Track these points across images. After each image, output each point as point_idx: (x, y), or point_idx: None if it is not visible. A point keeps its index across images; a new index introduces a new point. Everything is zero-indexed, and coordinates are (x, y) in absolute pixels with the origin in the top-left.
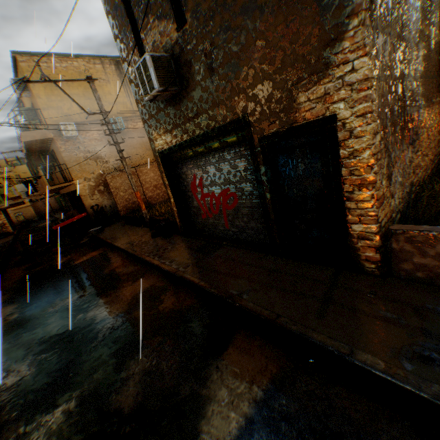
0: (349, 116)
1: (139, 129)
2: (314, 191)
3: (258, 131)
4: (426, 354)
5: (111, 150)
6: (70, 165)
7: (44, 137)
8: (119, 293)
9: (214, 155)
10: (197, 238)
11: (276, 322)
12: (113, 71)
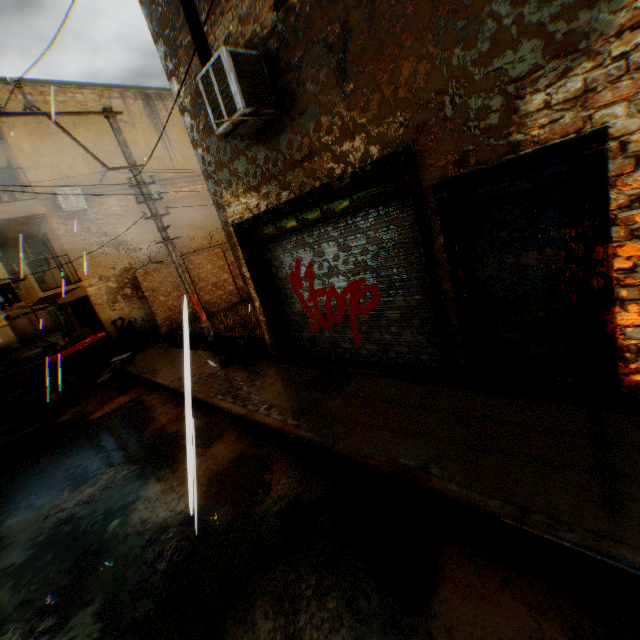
0: (636, 129)
1: (184, 198)
2: (542, 273)
3: (432, 174)
4: None
5: (142, 232)
6: (75, 256)
7: (30, 212)
8: (183, 471)
9: (336, 224)
10: (303, 364)
11: (526, 525)
12: (141, 110)
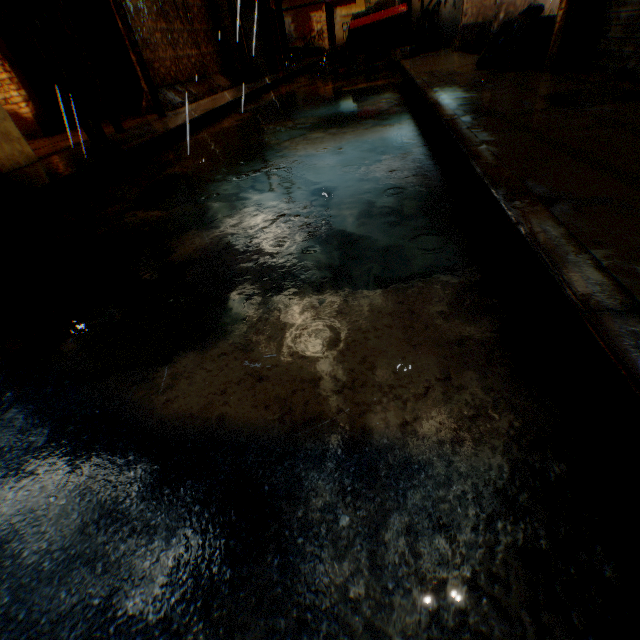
0: None
1: None
2: None
3: None
4: None
5: None
6: None
7: None
8: (341, 133)
9: None
10: (577, 78)
11: (594, 320)
12: None
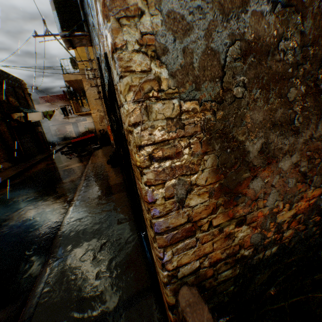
0: (110, 58)
1: None
2: None
3: None
4: None
5: None
6: (89, 99)
7: (75, 78)
8: (41, 204)
9: None
10: (124, 175)
11: None
12: None
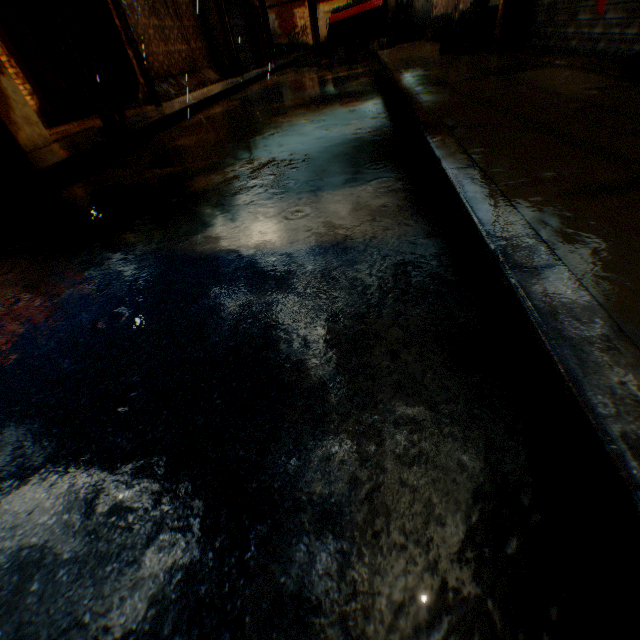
0: None
1: None
2: None
3: None
4: None
5: None
6: None
7: None
8: (320, 109)
9: None
10: (514, 56)
11: (450, 172)
12: None
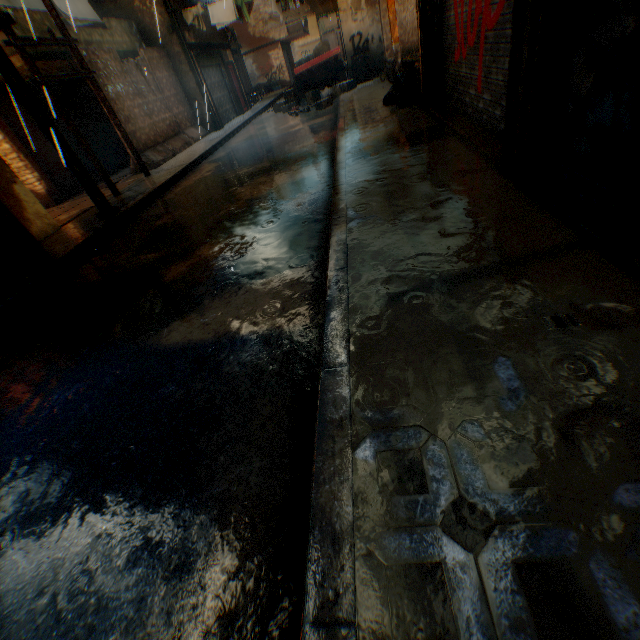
0: None
1: None
2: None
3: None
4: (431, 474)
5: None
6: None
7: None
8: (278, 176)
9: None
10: (434, 115)
11: (328, 274)
12: None
